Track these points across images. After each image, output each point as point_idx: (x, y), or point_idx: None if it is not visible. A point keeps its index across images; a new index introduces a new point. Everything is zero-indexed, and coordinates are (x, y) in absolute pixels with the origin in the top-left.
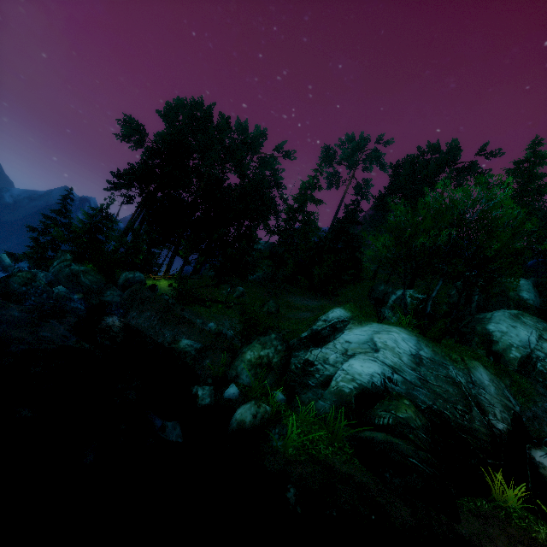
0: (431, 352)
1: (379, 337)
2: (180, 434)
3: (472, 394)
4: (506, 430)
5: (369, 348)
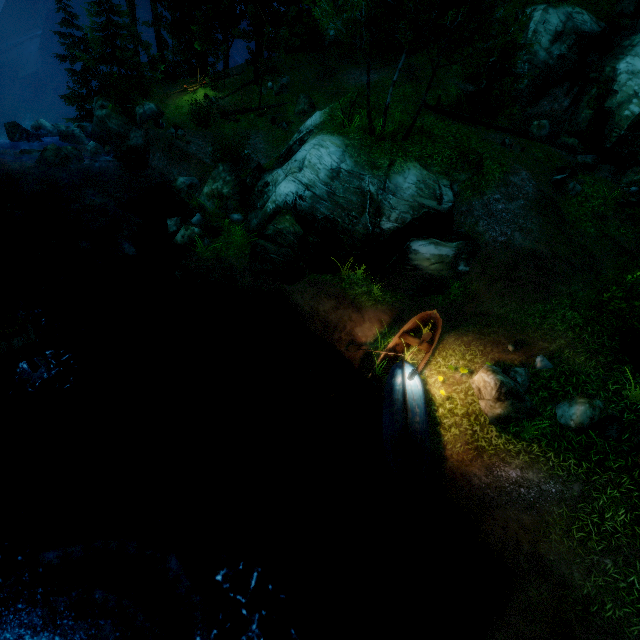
0: (352, 163)
1: (311, 153)
2: (135, 251)
3: (376, 201)
4: (394, 228)
5: (298, 168)
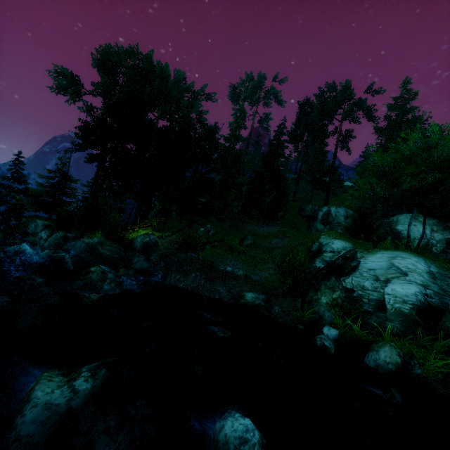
0: (435, 267)
1: (398, 262)
2: (398, 394)
3: None
4: None
5: (398, 273)
